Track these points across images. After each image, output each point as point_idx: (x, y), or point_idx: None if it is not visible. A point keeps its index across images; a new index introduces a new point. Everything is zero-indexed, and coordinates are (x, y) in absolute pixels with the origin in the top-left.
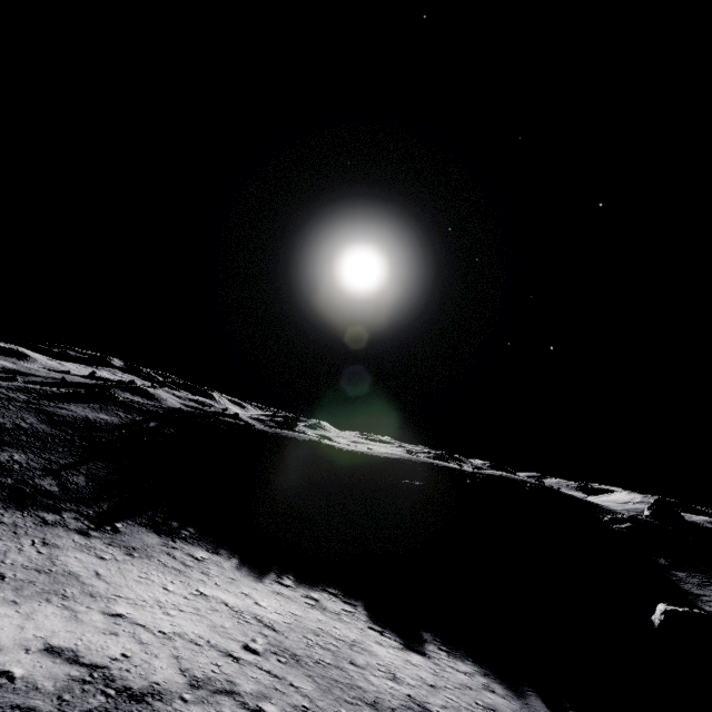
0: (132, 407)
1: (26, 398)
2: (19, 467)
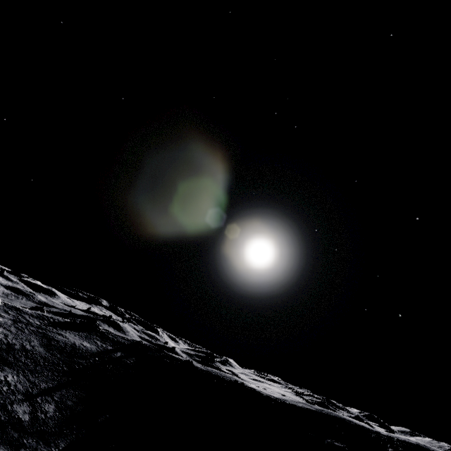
0: (108, 337)
1: (39, 324)
2: (7, 389)
